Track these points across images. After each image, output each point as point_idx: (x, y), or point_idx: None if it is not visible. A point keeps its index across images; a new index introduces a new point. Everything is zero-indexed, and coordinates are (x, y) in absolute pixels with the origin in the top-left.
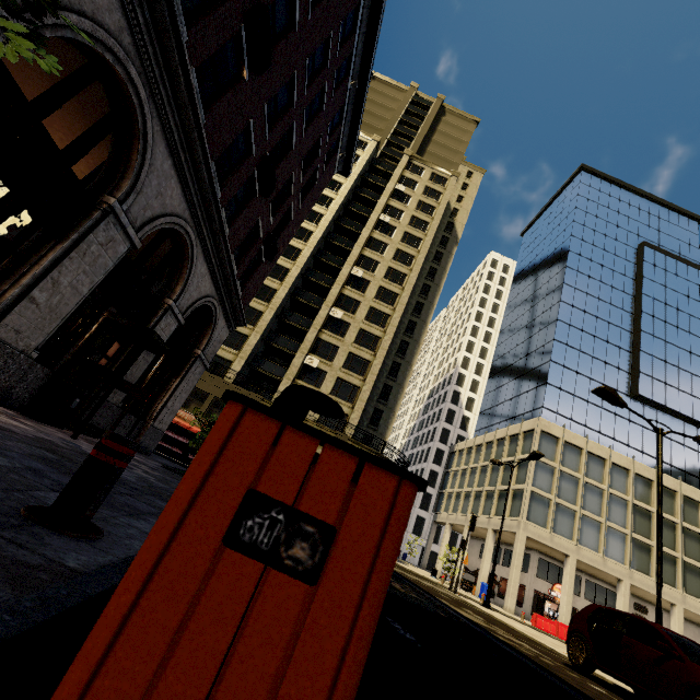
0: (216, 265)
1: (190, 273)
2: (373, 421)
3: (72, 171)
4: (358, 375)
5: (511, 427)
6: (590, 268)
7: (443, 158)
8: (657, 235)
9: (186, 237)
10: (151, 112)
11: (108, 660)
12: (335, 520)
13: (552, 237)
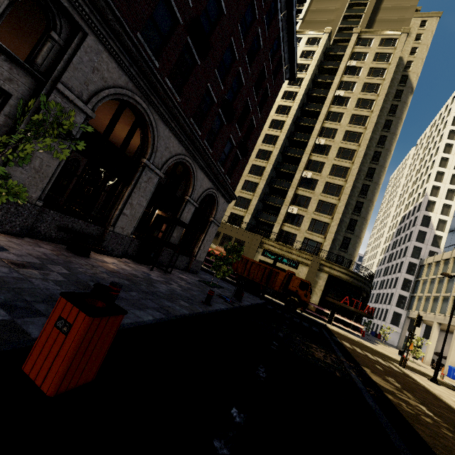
0: (208, 171)
1: (195, 180)
2: (343, 246)
3: (126, 154)
4: (327, 215)
5: None
6: None
7: (393, 19)
8: None
9: (187, 163)
10: (151, 111)
11: (38, 343)
12: (72, 323)
13: None
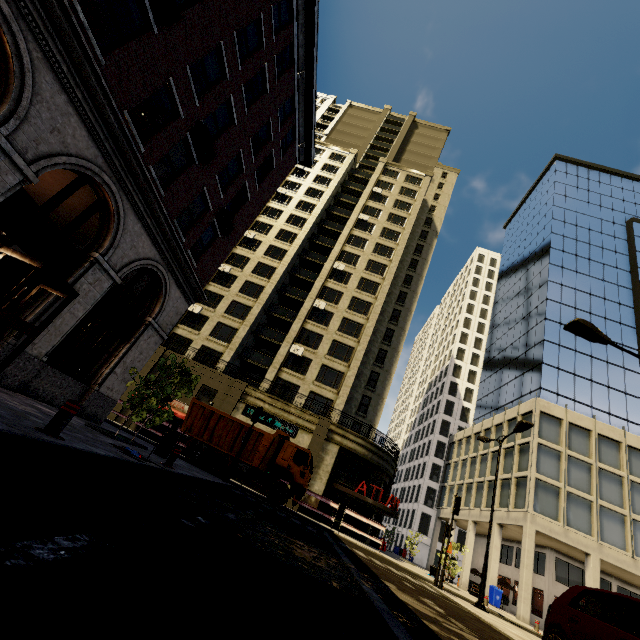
0: (152, 226)
1: (119, 228)
2: (362, 408)
3: None
4: (342, 361)
5: (508, 410)
6: (576, 247)
7: (418, 163)
8: None
9: (105, 187)
10: (25, 34)
11: None
12: None
13: (534, 224)
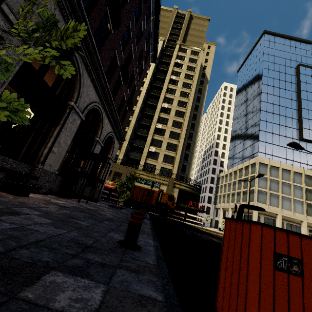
0: (111, 118)
1: (103, 125)
2: (182, 170)
3: (56, 95)
4: (173, 152)
5: (244, 163)
6: (273, 82)
7: (195, 41)
8: (306, 59)
9: (99, 110)
10: (80, 60)
11: (260, 305)
12: (300, 257)
13: (253, 70)
